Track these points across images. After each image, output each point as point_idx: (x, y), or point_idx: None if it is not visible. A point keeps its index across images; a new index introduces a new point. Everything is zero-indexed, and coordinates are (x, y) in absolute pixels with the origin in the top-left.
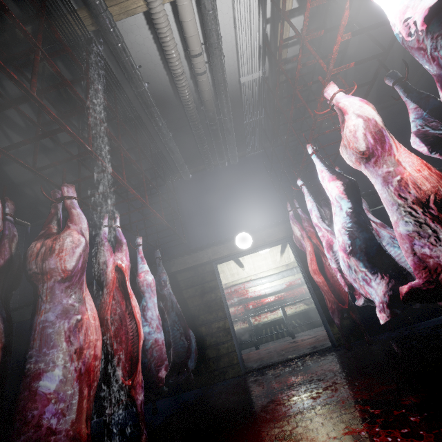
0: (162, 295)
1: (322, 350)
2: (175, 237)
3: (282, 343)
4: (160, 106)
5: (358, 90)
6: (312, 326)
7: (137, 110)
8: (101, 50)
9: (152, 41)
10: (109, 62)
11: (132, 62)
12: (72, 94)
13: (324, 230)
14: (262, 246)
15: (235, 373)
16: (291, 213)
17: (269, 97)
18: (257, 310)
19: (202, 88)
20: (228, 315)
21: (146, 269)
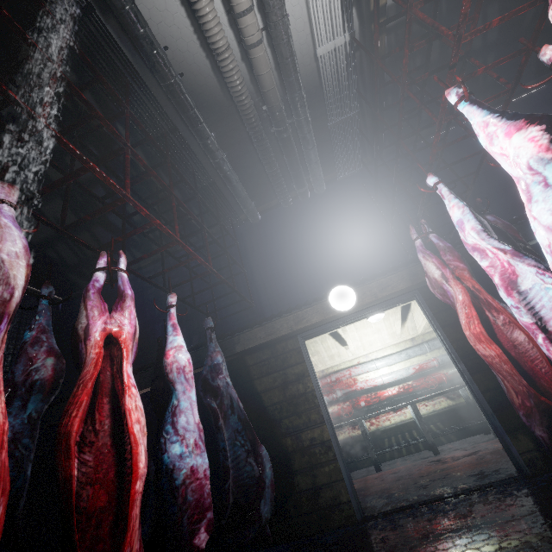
0: (215, 388)
1: (502, 483)
2: (242, 302)
3: (419, 462)
4: (204, 110)
5: (506, 51)
6: (464, 433)
7: (173, 121)
8: (107, 28)
9: (178, 2)
10: (122, 46)
11: (152, 37)
12: (79, 102)
13: (496, 251)
14: (373, 306)
15: (346, 520)
16: (419, 242)
17: (364, 79)
18: (372, 408)
19: (259, 69)
20: (327, 418)
21: (178, 344)
